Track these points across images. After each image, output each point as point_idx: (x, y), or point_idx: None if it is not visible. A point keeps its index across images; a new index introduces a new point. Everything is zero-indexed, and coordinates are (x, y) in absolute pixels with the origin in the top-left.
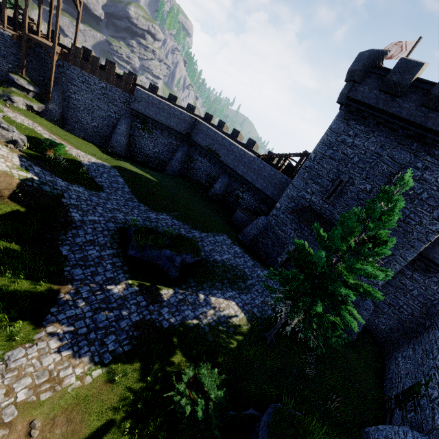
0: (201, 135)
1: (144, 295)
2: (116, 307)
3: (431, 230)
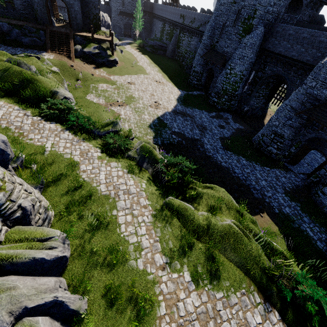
0: (60, 1)
1: (122, 42)
2: (122, 43)
3: (142, 3)
